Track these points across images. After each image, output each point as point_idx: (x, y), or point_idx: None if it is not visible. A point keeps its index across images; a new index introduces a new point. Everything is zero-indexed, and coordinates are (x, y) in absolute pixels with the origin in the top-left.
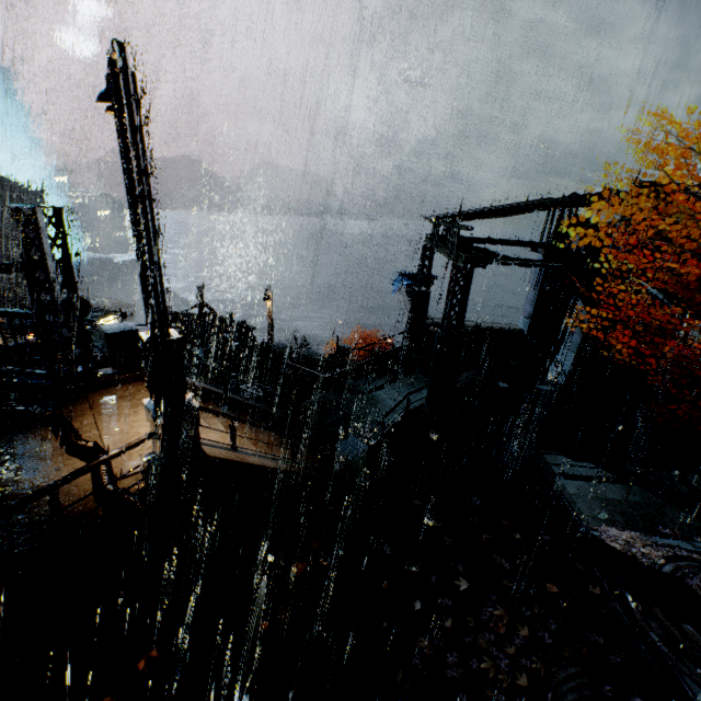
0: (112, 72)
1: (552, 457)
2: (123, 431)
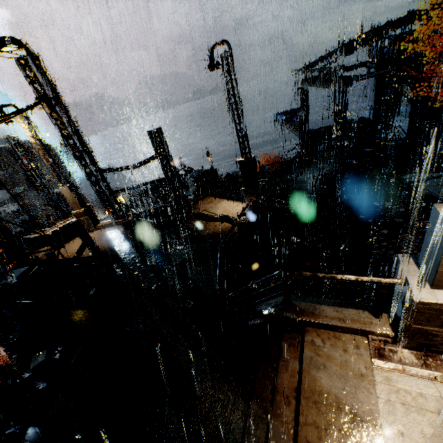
0: (226, 54)
1: (407, 176)
2: (224, 211)
